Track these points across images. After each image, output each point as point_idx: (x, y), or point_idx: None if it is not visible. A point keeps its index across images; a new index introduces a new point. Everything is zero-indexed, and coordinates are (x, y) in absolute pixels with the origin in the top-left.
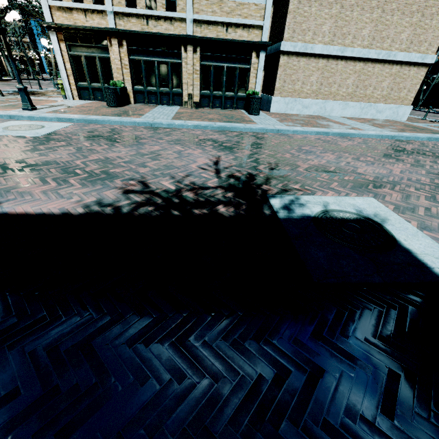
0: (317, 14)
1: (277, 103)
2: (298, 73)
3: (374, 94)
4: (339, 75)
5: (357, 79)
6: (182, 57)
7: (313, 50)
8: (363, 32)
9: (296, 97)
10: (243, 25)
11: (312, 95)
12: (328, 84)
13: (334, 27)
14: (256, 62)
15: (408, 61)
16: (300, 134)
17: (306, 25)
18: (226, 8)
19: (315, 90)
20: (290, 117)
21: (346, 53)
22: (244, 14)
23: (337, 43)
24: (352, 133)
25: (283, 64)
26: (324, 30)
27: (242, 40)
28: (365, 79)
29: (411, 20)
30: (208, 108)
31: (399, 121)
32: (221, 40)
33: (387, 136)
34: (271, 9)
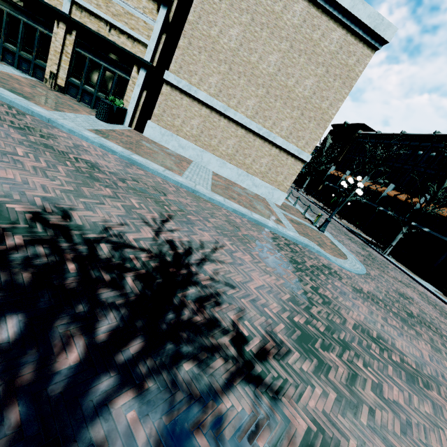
0: (206, 63)
1: (152, 129)
2: (179, 110)
3: (253, 166)
4: (221, 131)
5: (238, 143)
6: (54, 32)
7: (197, 94)
8: (248, 102)
9: (175, 133)
10: (129, 34)
11: (191, 138)
12: (209, 135)
13: (221, 84)
14: (136, 77)
15: (287, 149)
16: (79, 137)
17: (194, 67)
18: (113, 9)
19: (195, 135)
20: (143, 142)
21: (229, 113)
22: (132, 24)
23: (222, 100)
24: (146, 165)
25: (166, 93)
26: (211, 81)
27: (123, 47)
28: (245, 148)
29: (292, 113)
30: (76, 99)
31: (268, 201)
32: (99, 35)
33: (188, 188)
34: (164, 37)
